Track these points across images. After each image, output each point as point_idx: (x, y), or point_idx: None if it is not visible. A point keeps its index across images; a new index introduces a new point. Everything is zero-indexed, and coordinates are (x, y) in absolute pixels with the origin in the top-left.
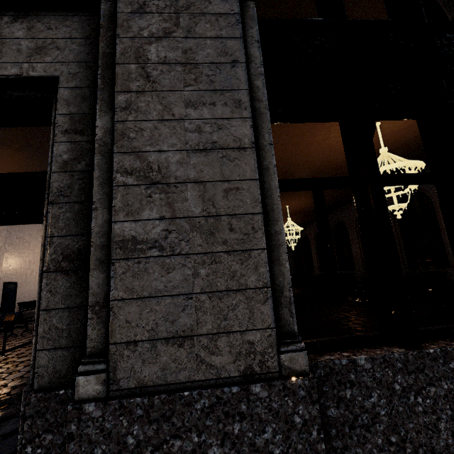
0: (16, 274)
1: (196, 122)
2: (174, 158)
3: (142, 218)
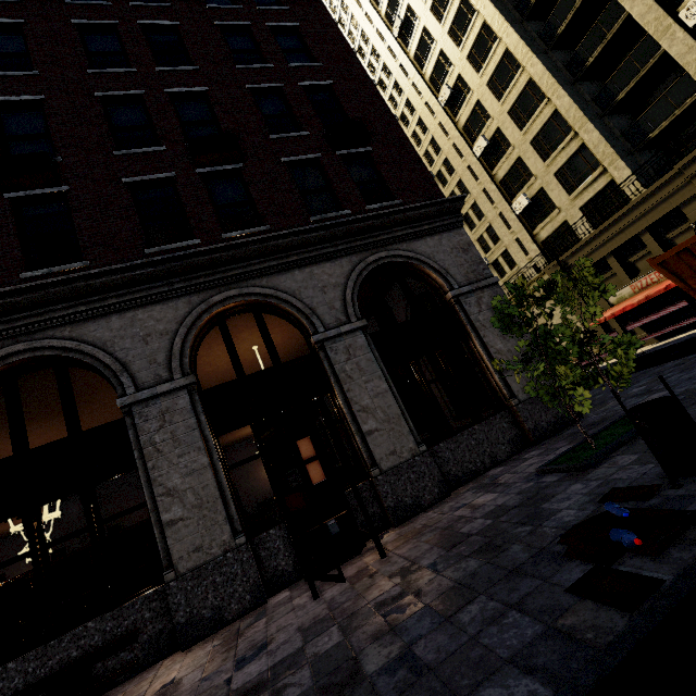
0: None
1: None
2: None
3: None
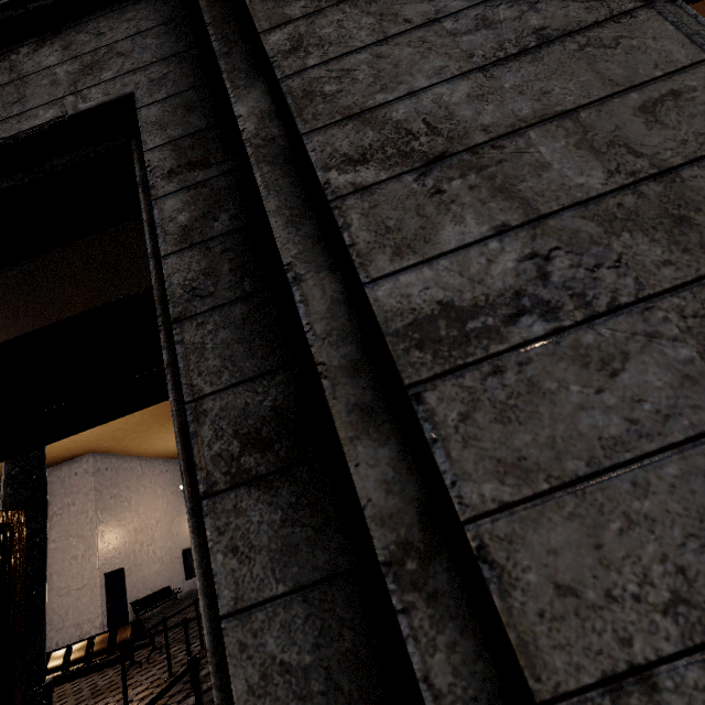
0: (120, 555)
1: (470, 12)
2: (457, 93)
3: (442, 248)
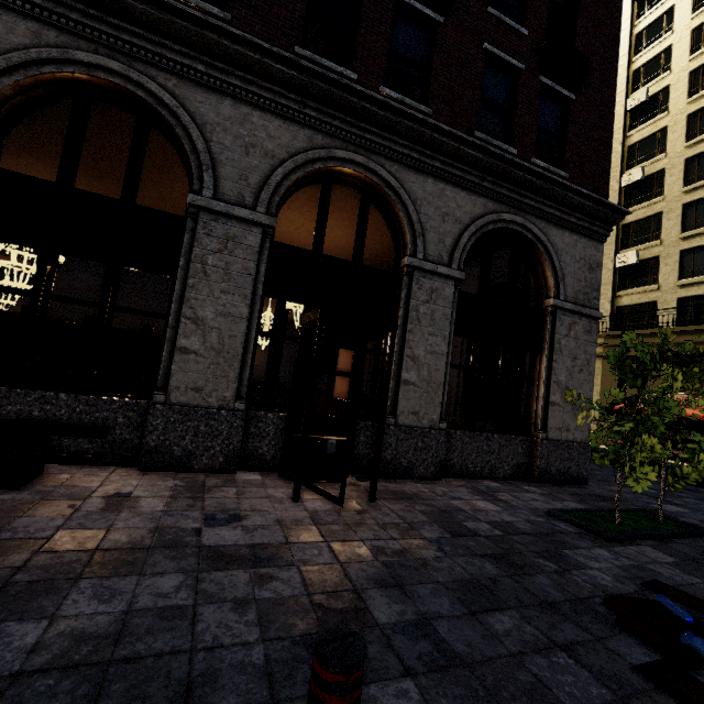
0: None
1: None
2: None
3: None
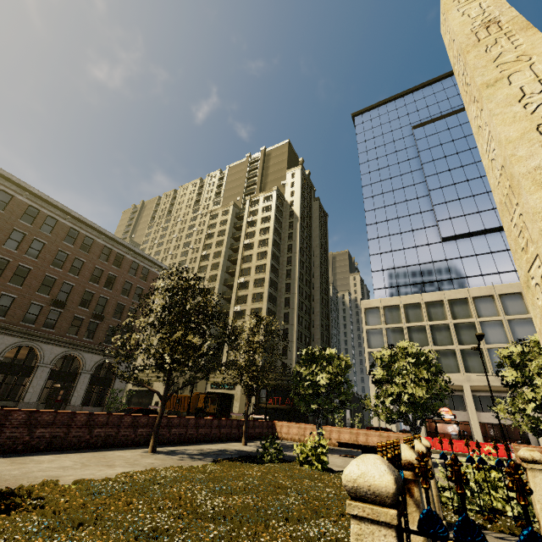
0: None
1: None
2: None
3: None
